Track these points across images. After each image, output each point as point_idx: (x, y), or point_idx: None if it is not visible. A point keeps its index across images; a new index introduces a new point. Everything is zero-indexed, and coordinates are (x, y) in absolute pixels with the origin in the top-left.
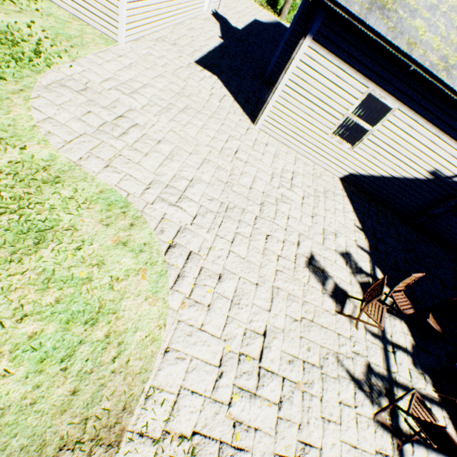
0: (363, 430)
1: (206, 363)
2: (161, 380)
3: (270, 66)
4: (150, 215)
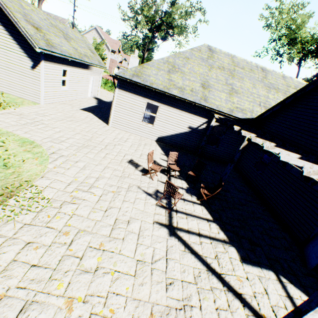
0: (149, 207)
1: (63, 182)
2: (37, 184)
3: None
4: (44, 145)
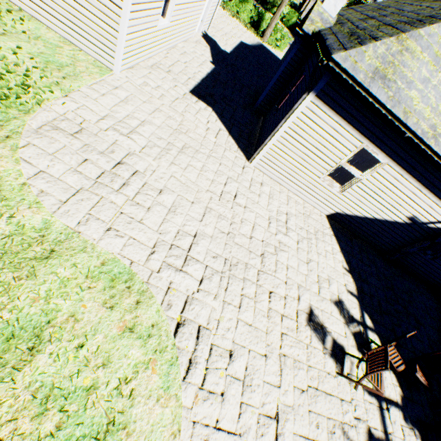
0: None
1: None
2: None
3: (261, 98)
4: (156, 286)
